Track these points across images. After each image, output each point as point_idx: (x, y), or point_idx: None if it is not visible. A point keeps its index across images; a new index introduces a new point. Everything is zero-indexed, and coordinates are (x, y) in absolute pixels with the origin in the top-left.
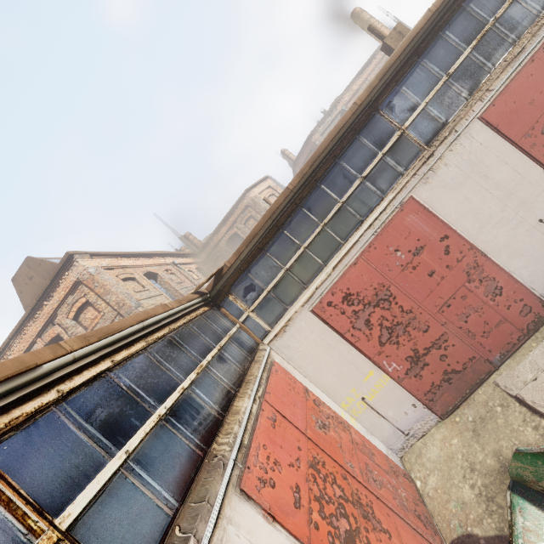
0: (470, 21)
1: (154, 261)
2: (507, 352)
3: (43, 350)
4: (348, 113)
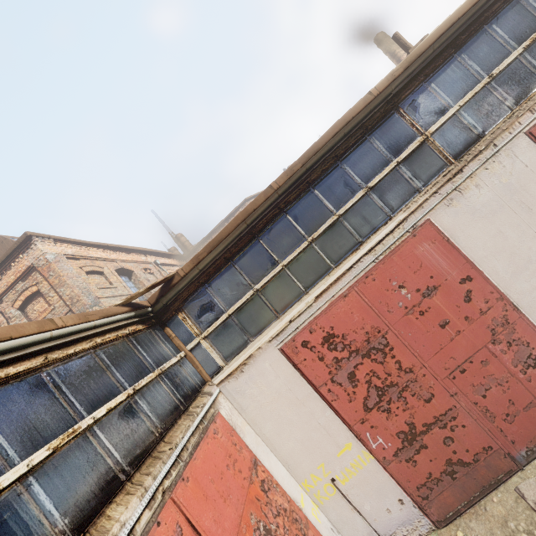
0: (525, 16)
1: (133, 257)
2: None
3: None
4: (359, 104)
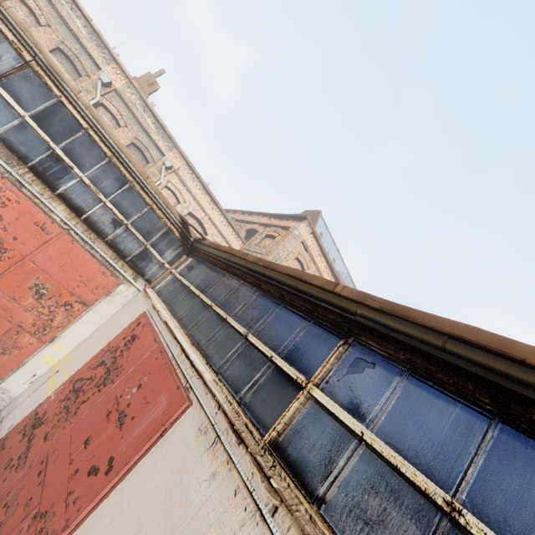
0: None
1: None
2: None
3: (73, 84)
4: (322, 280)
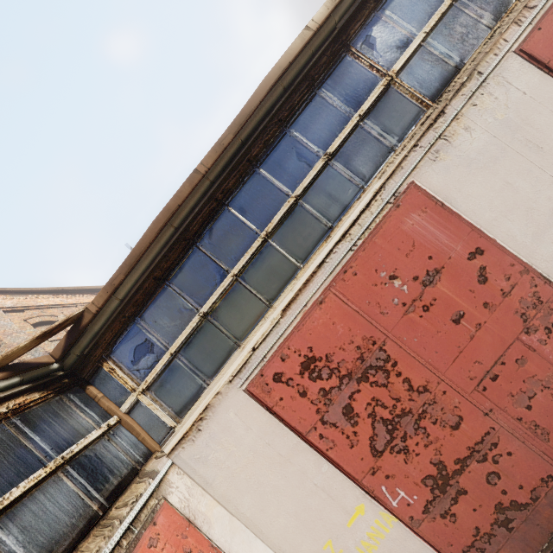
0: None
1: None
2: None
3: None
4: (296, 44)
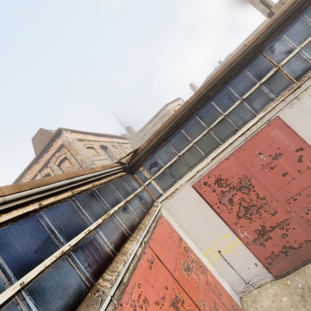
0: None
1: (107, 139)
2: None
3: None
4: (238, 52)
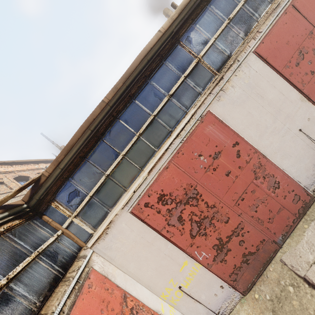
0: None
1: (27, 167)
2: (286, 233)
3: None
4: (154, 38)
